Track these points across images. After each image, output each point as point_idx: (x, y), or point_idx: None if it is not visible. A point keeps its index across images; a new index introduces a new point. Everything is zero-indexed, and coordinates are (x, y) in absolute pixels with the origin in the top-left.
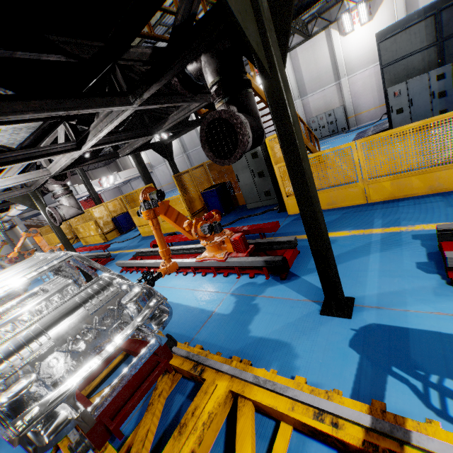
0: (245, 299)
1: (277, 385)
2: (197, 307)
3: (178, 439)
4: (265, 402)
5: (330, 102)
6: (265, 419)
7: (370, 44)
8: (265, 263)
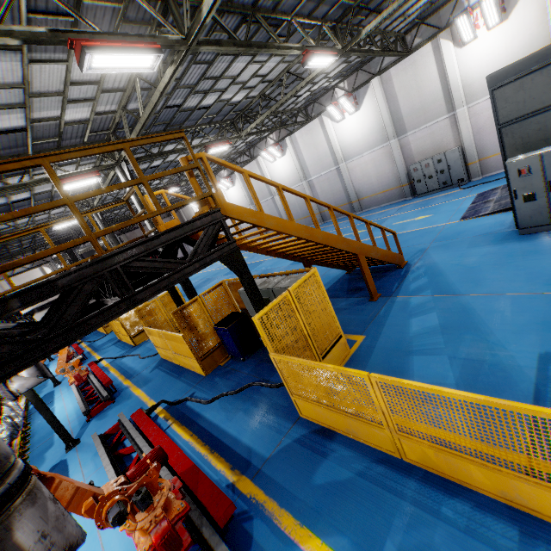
0: None
1: None
2: None
3: None
4: None
5: (441, 141)
6: None
7: (504, 56)
8: None
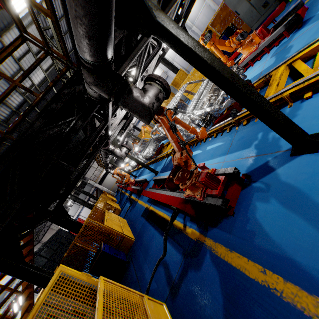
0: (278, 54)
1: (309, 43)
2: (250, 79)
3: (270, 87)
4: (305, 52)
5: None
6: (308, 62)
7: None
8: (283, 28)
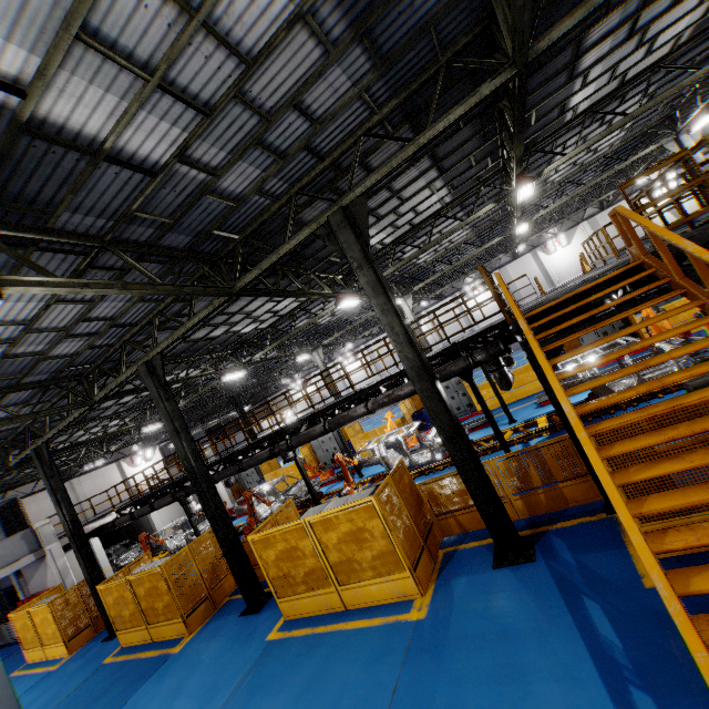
0: None
1: None
2: None
3: None
4: None
5: None
6: None
7: (574, 259)
8: None
